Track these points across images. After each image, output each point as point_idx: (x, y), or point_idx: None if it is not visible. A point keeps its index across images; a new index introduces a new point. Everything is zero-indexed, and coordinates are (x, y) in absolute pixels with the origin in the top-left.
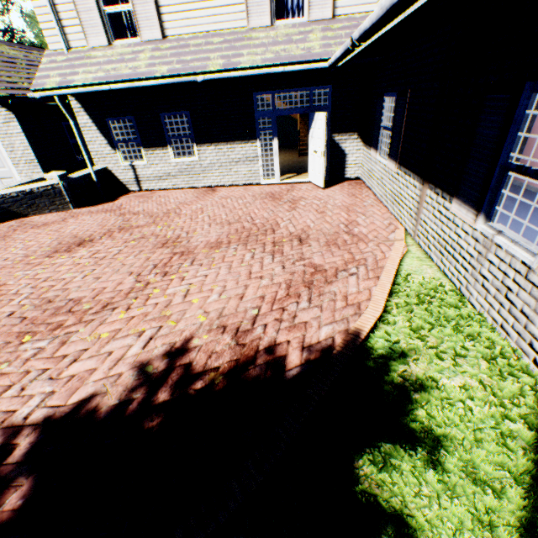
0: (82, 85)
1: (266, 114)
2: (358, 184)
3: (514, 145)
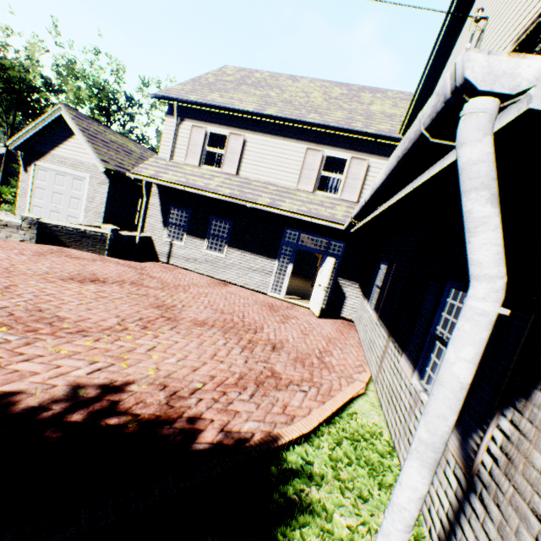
0: (167, 181)
1: (290, 244)
2: (350, 325)
3: (440, 321)
